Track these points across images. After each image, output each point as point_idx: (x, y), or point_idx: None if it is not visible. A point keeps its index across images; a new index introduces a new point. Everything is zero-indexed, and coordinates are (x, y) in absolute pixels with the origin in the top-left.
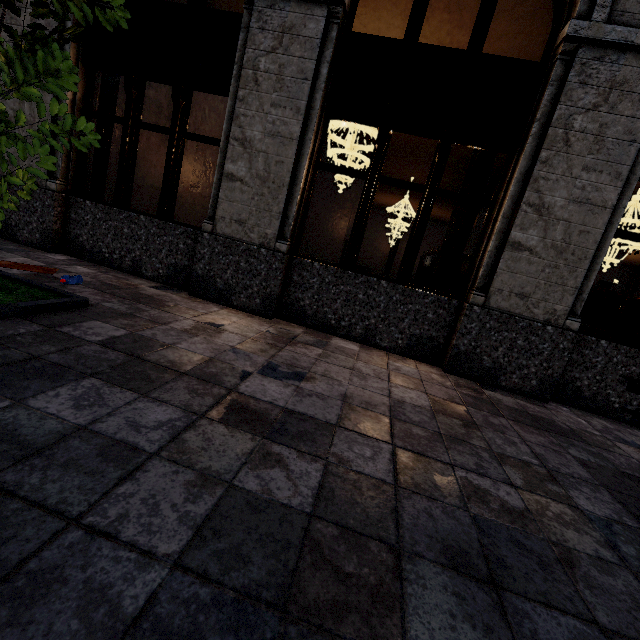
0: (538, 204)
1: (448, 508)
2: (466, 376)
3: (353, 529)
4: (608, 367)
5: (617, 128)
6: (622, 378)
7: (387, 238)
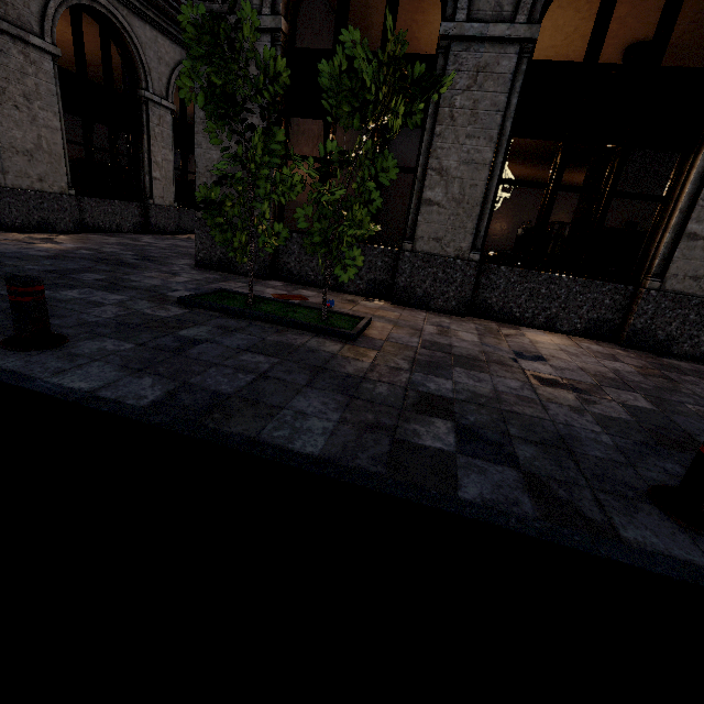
0: None
1: (696, 420)
2: (641, 349)
3: (660, 426)
4: None
5: None
6: None
7: None
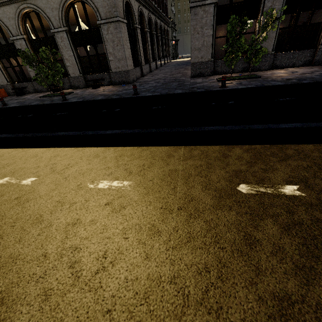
0: None
1: None
2: (318, 65)
3: None
4: None
5: None
6: None
7: None
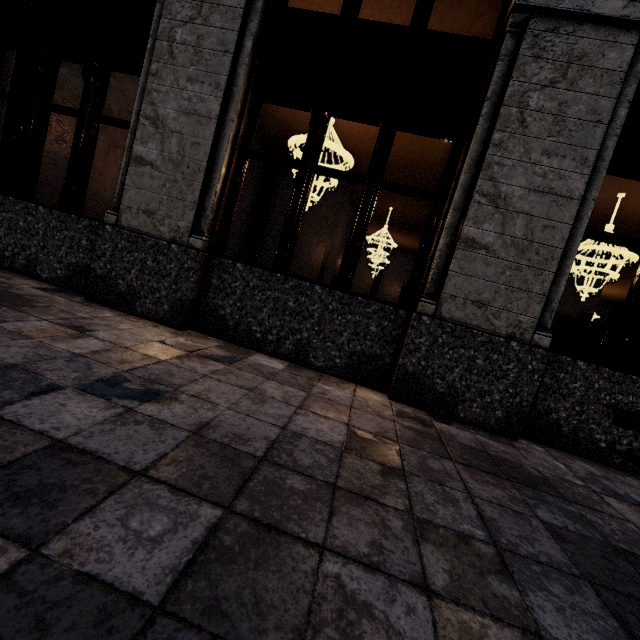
0: (493, 194)
1: None
2: (416, 404)
3: None
4: (589, 395)
5: (579, 107)
6: (607, 409)
7: (371, 270)
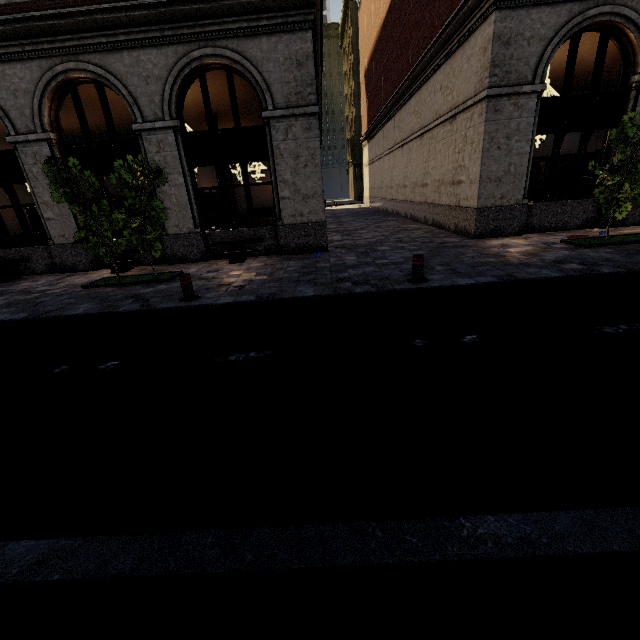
0: None
1: None
2: None
3: None
4: None
5: None
6: None
7: None
